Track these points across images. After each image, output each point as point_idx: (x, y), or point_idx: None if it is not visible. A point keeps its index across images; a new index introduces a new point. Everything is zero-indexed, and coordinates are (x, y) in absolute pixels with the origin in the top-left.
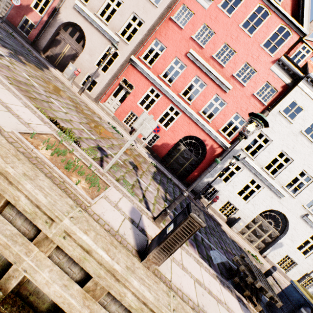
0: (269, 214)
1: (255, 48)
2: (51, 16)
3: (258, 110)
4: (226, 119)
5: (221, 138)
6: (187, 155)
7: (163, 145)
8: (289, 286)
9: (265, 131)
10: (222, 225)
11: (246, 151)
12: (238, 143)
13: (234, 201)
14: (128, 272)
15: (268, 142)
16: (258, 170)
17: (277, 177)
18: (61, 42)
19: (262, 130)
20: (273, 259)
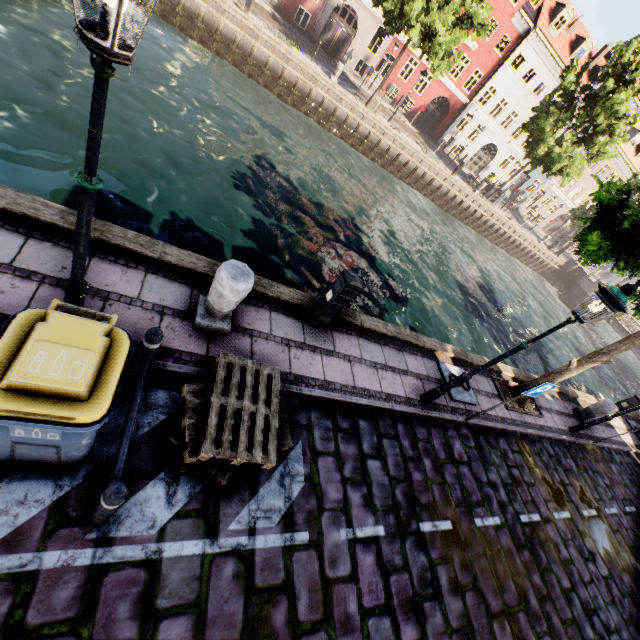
0: (490, 143)
1: (503, 1)
2: (325, 1)
3: (494, 63)
4: (468, 76)
5: (462, 95)
6: (434, 114)
7: (416, 110)
8: (483, 180)
9: (495, 84)
10: (456, 163)
11: (479, 104)
12: (474, 98)
13: (465, 144)
14: (452, 177)
15: (496, 93)
16: (484, 118)
17: (496, 120)
18: (333, 26)
19: (493, 84)
20: (483, 177)
